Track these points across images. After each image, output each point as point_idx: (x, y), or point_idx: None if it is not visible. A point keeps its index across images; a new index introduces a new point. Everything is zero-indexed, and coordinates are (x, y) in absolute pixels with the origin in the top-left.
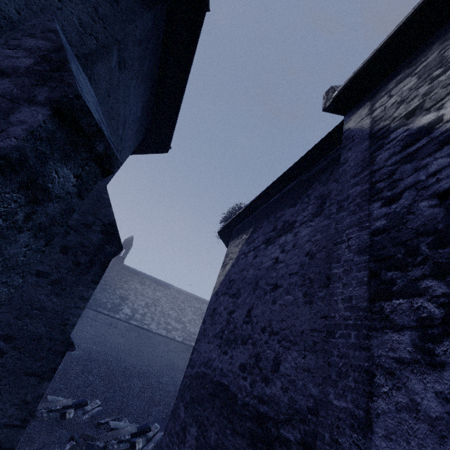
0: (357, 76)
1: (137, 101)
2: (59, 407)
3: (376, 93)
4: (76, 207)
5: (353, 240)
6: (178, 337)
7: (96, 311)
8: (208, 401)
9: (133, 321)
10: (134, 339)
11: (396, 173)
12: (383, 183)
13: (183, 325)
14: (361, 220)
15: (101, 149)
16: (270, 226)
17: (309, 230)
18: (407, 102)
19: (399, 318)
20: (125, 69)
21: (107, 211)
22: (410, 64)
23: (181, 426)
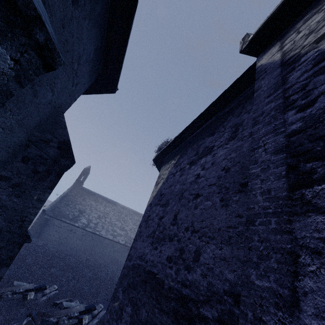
0: (270, 20)
1: (90, 43)
2: (22, 290)
3: (285, 34)
4: (14, 91)
5: (269, 144)
6: (122, 241)
7: (60, 220)
8: (141, 286)
9: (88, 228)
10: (89, 242)
11: (309, 85)
12: (296, 95)
13: (125, 232)
14: (276, 127)
15: (41, 39)
16: (193, 152)
17: (225, 151)
18: (316, 31)
19: (322, 202)
20: (78, 7)
21: (63, 132)
22: (316, 5)
23: (119, 306)
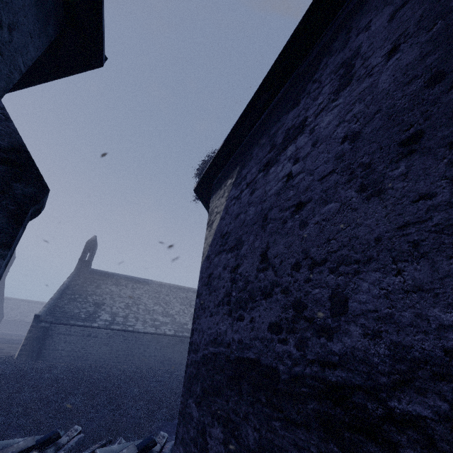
0: None
1: None
2: None
3: None
4: None
5: None
6: (169, 331)
7: (68, 325)
8: (230, 388)
9: (115, 326)
10: (120, 345)
11: None
12: None
13: (171, 318)
14: None
15: None
16: (264, 148)
17: (336, 112)
18: None
19: None
20: None
21: (3, 128)
22: None
23: (197, 429)
